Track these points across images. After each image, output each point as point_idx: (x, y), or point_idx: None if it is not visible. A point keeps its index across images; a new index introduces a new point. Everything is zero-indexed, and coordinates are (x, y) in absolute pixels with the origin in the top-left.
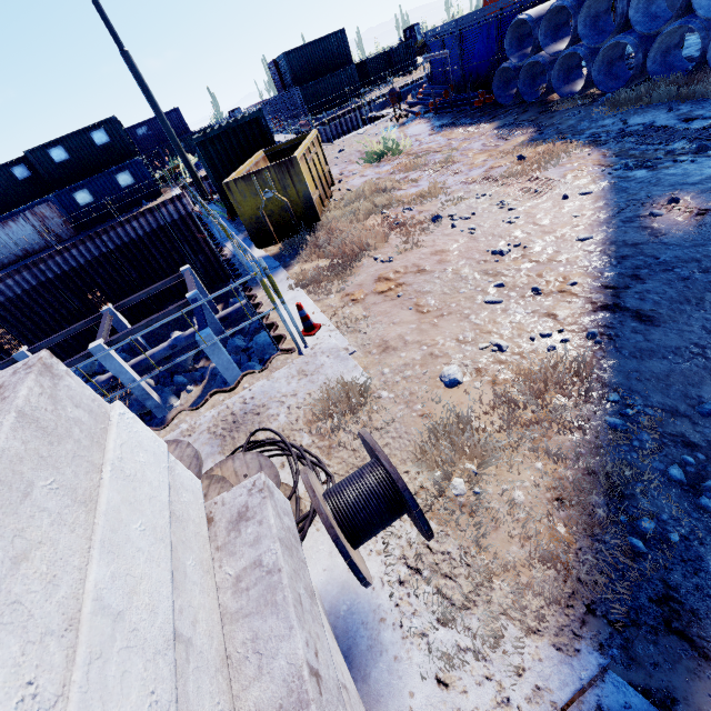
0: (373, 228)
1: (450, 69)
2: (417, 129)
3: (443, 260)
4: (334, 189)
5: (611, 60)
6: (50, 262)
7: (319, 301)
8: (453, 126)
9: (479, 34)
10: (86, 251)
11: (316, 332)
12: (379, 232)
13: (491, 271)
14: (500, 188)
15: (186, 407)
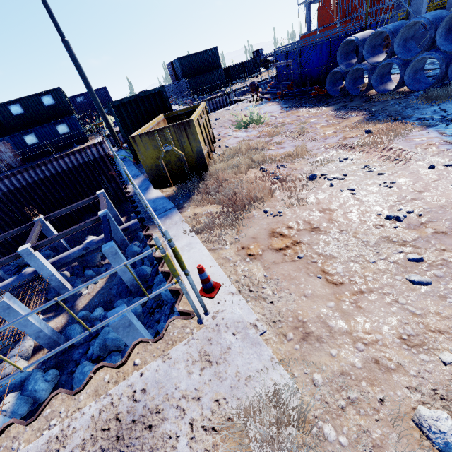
0: (256, 181)
1: (292, 72)
2: (270, 108)
3: (335, 219)
4: (216, 145)
5: (416, 70)
6: None
7: (214, 251)
8: (298, 107)
9: (314, 51)
10: (28, 176)
11: (215, 294)
12: (265, 186)
13: (395, 239)
14: (359, 154)
15: (91, 295)
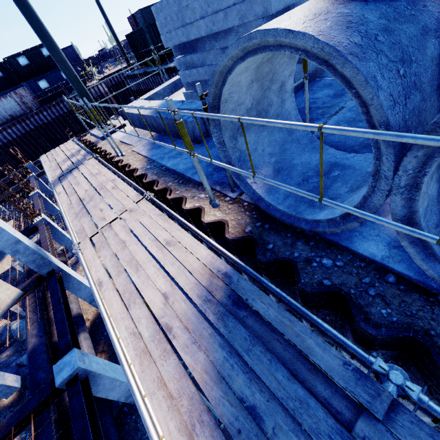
0: None
1: None
2: None
3: None
4: None
5: None
6: (32, 119)
7: None
8: None
9: None
10: (51, 113)
11: None
12: None
13: None
14: None
15: None
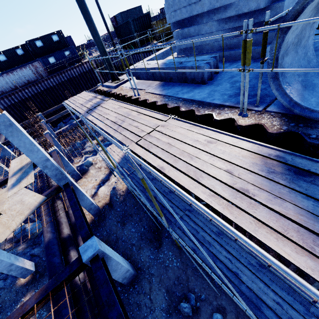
0: None
1: None
2: None
3: None
4: None
5: None
6: (42, 84)
7: None
8: None
9: None
10: (56, 80)
11: None
12: None
13: None
14: None
15: None
